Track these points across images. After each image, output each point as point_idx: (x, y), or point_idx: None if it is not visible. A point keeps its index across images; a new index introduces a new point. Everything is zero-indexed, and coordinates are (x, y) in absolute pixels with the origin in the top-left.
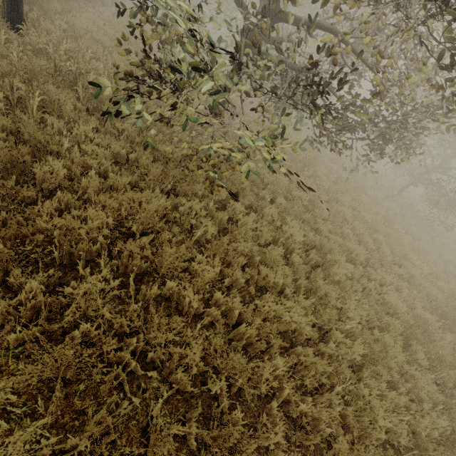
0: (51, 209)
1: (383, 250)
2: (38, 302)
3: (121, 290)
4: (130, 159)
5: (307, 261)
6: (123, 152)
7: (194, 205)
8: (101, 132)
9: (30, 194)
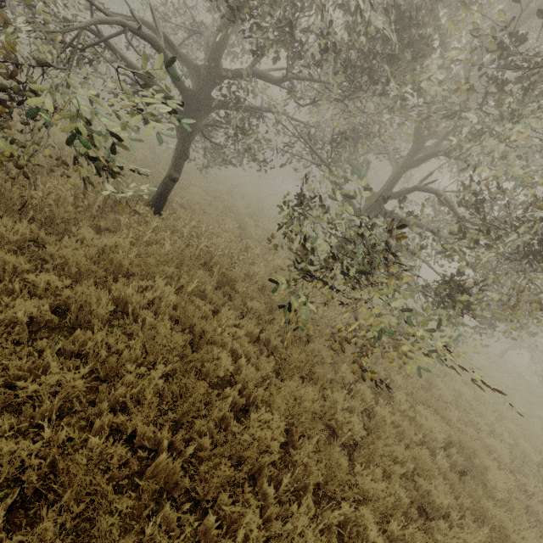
0: (227, 409)
1: (523, 446)
2: (250, 539)
3: (311, 520)
4: (260, 337)
5: (449, 465)
6: (256, 332)
7: (337, 397)
8: (230, 307)
9: (202, 390)
